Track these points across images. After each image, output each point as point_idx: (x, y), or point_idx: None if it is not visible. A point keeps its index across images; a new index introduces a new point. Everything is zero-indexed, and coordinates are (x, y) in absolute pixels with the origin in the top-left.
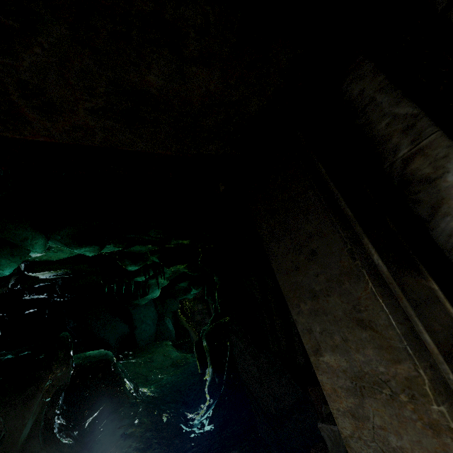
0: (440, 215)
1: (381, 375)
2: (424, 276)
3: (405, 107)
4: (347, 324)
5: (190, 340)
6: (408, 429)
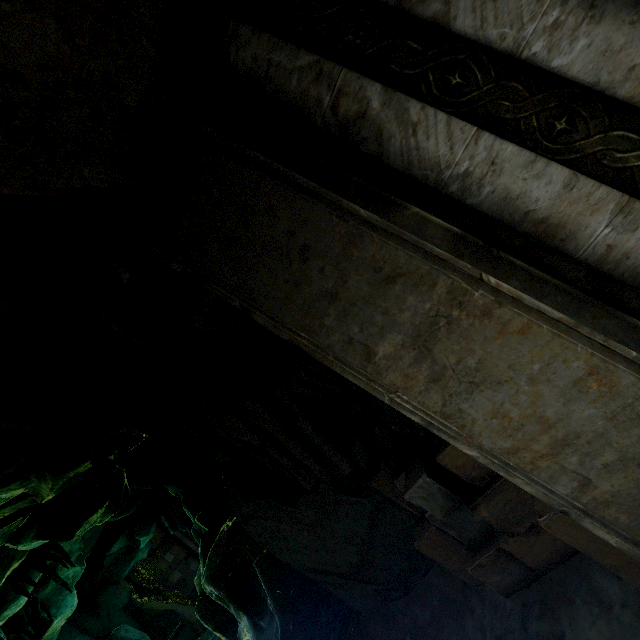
0: (386, 142)
1: (430, 312)
2: (405, 206)
3: (305, 57)
4: (379, 293)
5: (184, 621)
6: (474, 337)
